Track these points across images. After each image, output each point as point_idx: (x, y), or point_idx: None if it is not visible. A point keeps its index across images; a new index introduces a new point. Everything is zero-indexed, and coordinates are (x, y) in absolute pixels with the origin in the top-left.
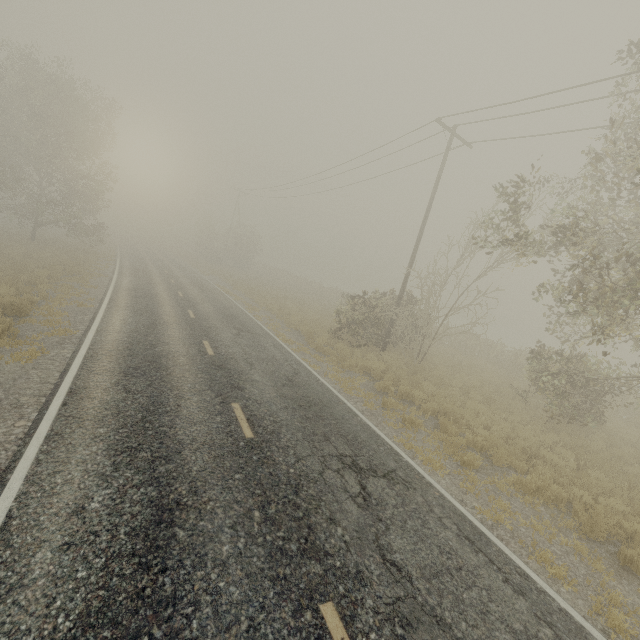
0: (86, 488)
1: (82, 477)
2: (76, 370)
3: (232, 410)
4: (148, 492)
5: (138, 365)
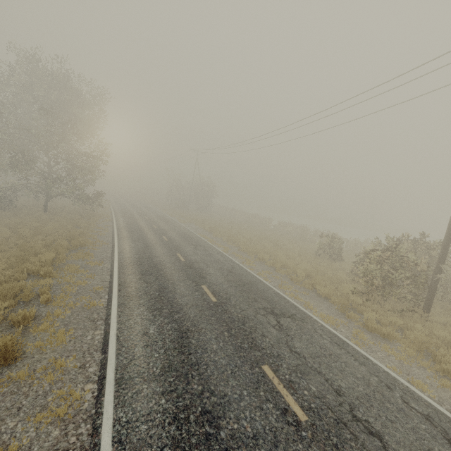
0: None
1: None
2: None
3: None
4: None
5: None
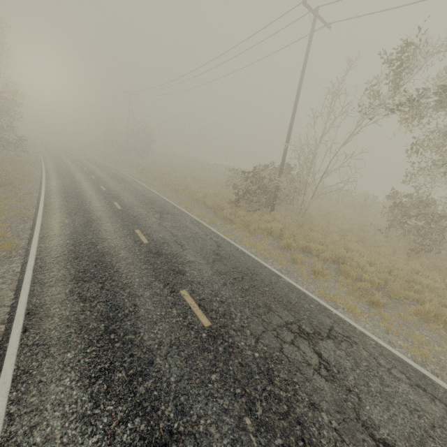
0: (70, 442)
1: (62, 426)
2: (28, 286)
3: (183, 298)
4: (136, 426)
5: (86, 268)
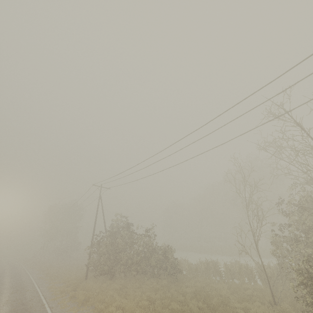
0: None
1: None
2: None
3: None
4: None
5: None
